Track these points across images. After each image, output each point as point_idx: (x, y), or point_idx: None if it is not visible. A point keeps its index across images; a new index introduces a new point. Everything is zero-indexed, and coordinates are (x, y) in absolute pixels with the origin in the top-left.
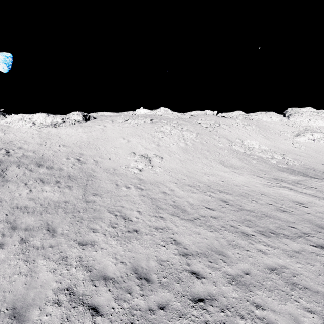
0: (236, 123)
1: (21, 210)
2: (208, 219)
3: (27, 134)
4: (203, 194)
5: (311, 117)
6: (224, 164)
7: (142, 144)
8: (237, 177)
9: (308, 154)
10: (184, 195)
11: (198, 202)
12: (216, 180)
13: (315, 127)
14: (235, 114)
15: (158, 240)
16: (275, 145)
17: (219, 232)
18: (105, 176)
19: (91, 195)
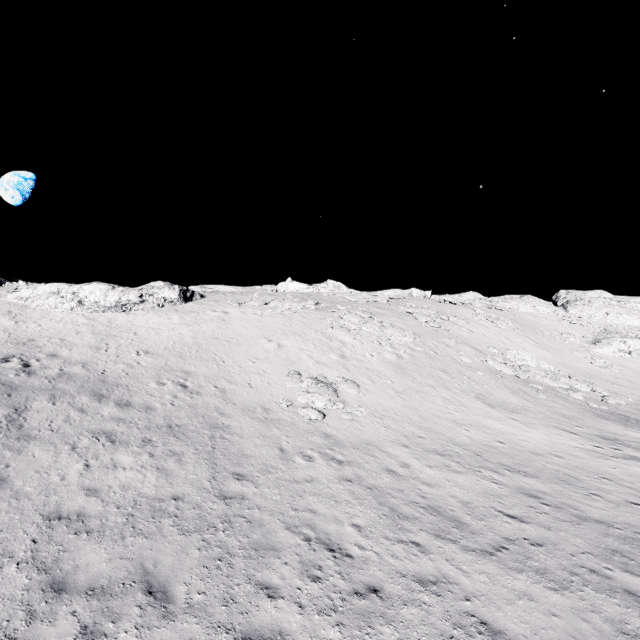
0: (477, 316)
1: (69, 524)
2: (527, 550)
3: (64, 325)
4: (478, 476)
5: (608, 308)
6: (487, 402)
7: (308, 352)
8: (527, 433)
9: (630, 381)
10: (437, 477)
11: (479, 499)
12: (487, 440)
13: (621, 328)
14: (467, 298)
15: (441, 621)
16: (563, 361)
17: (575, 591)
18: (249, 427)
19: (232, 479)
